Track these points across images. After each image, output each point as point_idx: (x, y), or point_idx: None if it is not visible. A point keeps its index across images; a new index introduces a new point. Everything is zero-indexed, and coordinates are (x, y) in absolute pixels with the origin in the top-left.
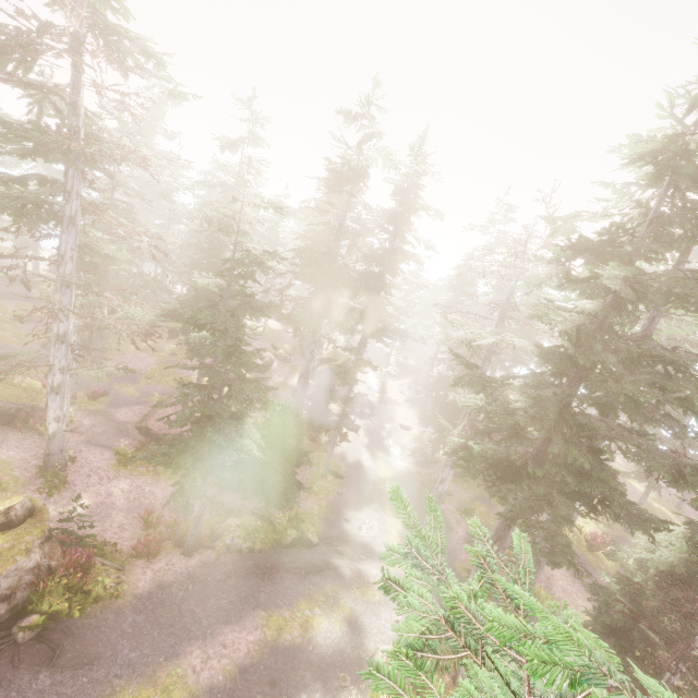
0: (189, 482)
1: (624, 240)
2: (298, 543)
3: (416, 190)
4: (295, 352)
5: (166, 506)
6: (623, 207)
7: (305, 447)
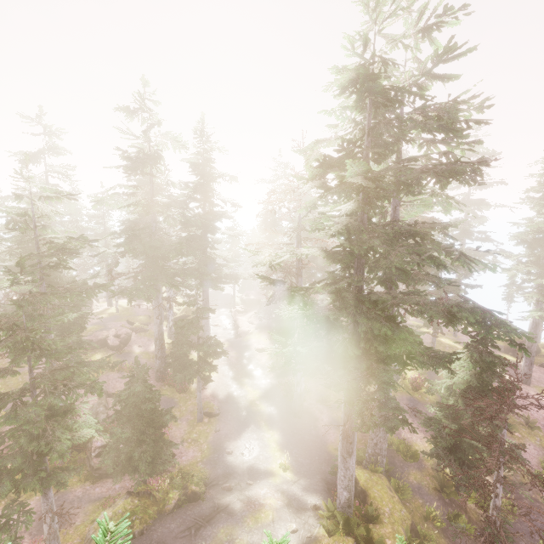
0: (15, 510)
1: (356, 152)
2: (184, 501)
3: (209, 163)
4: (151, 321)
5: (26, 532)
6: (347, 128)
7: (178, 401)
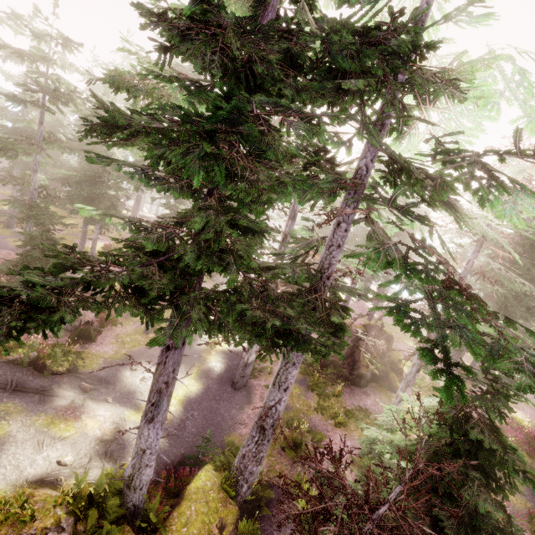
0: None
1: None
2: (33, 366)
3: None
4: None
5: None
6: None
7: None
